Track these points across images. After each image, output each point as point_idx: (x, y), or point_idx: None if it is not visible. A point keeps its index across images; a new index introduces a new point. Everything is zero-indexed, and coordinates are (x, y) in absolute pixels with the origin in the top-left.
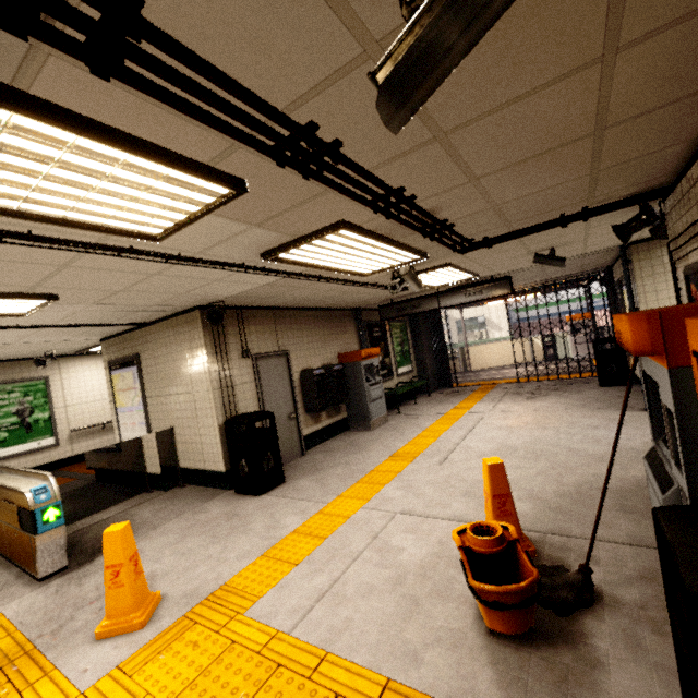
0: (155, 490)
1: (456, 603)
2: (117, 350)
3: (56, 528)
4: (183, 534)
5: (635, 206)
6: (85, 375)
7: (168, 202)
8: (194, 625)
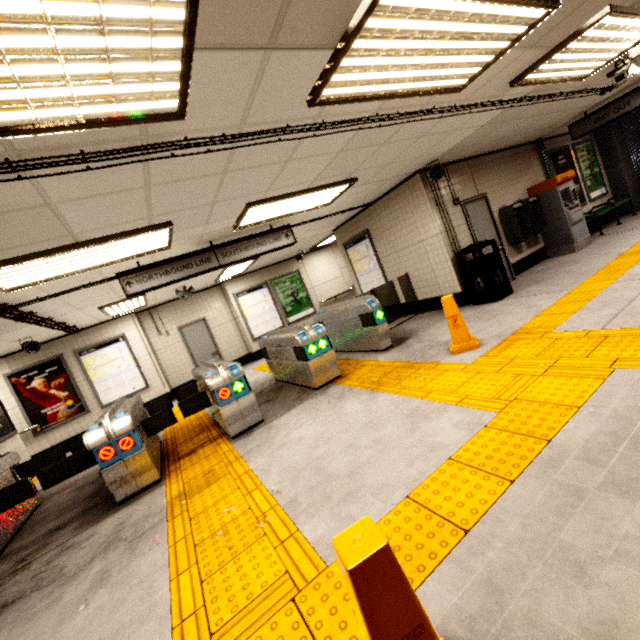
0: (402, 319)
1: None
2: (348, 233)
3: (383, 323)
4: None
5: None
6: (316, 266)
7: (495, 45)
8: (516, 341)
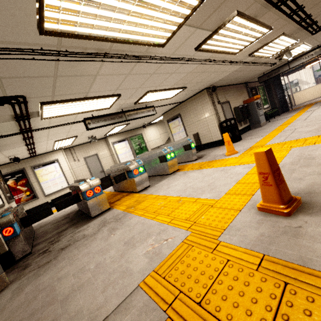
0: None
1: None
2: (170, 115)
3: (194, 149)
4: (222, 150)
5: None
6: (149, 132)
7: (251, 39)
8: (252, 149)
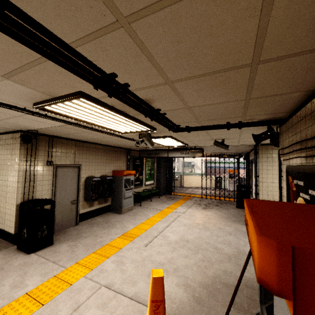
0: None
1: None
2: None
3: None
4: None
5: (265, 126)
6: None
7: None
8: None
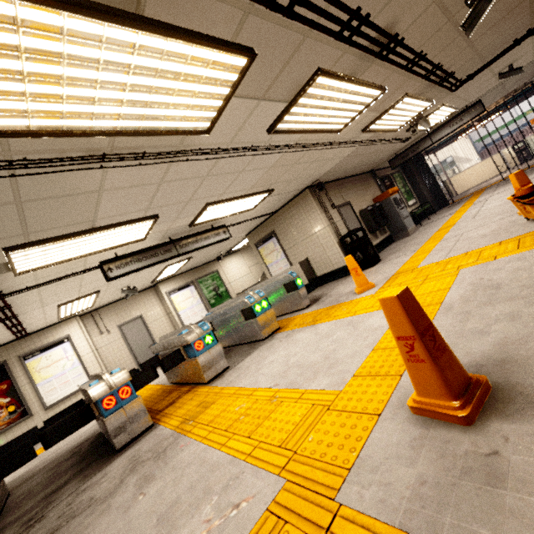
0: (308, 292)
1: (518, 226)
2: (258, 235)
3: (302, 287)
4: (351, 283)
5: None
6: (230, 266)
7: (358, 108)
8: (397, 277)
